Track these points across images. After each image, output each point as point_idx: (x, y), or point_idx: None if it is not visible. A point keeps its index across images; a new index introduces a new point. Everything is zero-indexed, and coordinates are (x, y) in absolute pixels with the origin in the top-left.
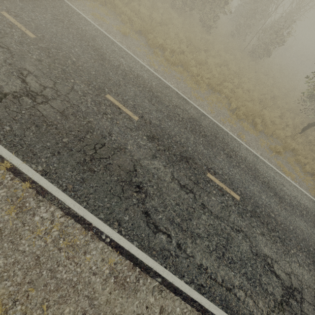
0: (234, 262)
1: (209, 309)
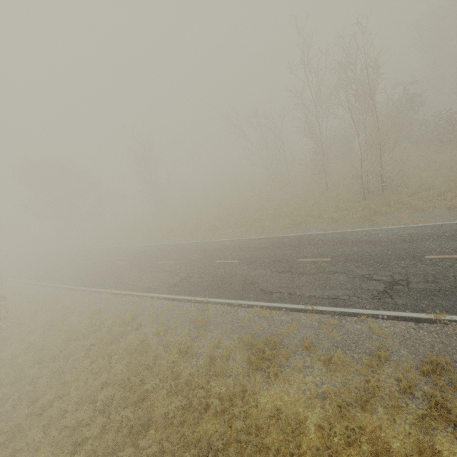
0: None
1: None
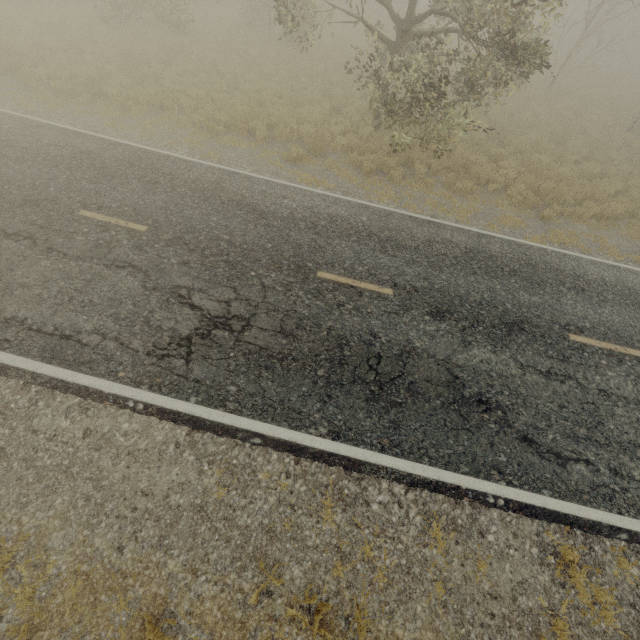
0: (93, 304)
1: (12, 365)
